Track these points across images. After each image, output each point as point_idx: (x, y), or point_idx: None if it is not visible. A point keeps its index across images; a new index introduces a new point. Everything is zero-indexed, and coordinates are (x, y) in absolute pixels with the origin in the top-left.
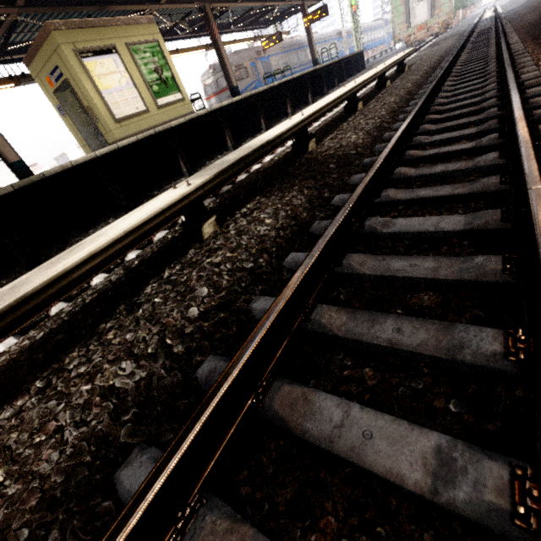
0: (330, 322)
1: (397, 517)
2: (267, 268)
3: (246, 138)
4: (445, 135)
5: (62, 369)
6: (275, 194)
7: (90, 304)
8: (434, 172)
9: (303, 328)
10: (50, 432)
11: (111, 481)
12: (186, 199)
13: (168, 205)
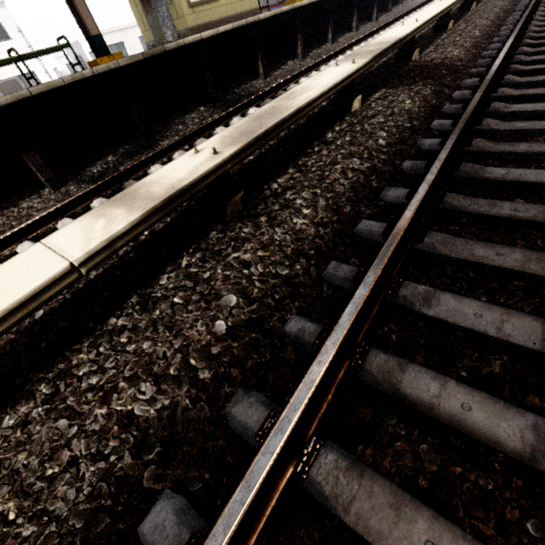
0: (484, 145)
1: (539, 194)
2: (420, 127)
3: (311, 48)
4: (543, 56)
5: (303, 165)
6: (400, 87)
7: (279, 144)
8: (537, 80)
9: (464, 150)
10: (332, 180)
11: (379, 197)
12: (357, 73)
13: (351, 73)
